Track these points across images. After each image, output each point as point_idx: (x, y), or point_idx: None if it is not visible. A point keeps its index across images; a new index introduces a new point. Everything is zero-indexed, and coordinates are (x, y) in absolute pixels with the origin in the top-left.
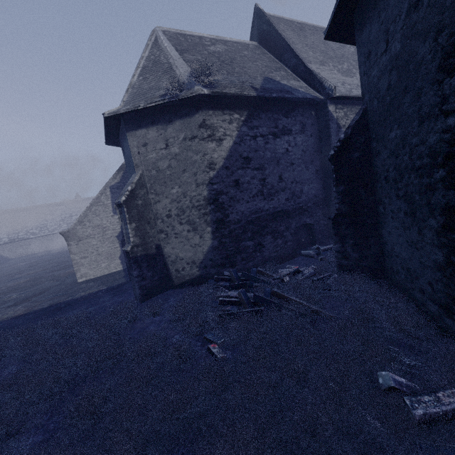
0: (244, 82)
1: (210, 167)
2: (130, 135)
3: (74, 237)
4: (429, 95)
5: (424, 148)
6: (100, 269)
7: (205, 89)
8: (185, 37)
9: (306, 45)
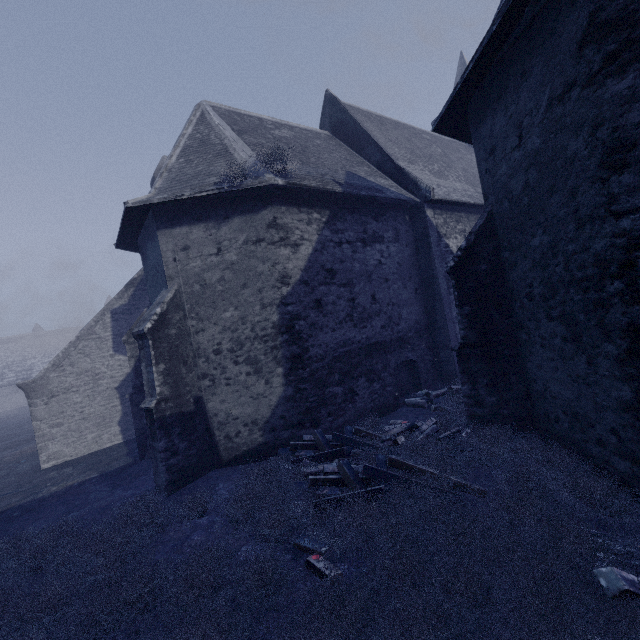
0: (324, 174)
1: (283, 281)
2: (163, 234)
3: (42, 392)
4: (588, 195)
5: (588, 256)
6: (84, 444)
7: (279, 179)
8: (241, 116)
9: (390, 140)
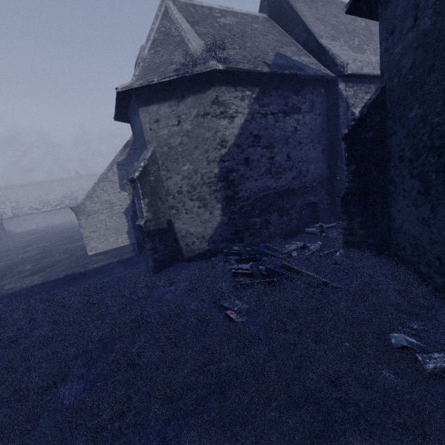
0: (256, 57)
1: (222, 144)
2: (142, 111)
3: (83, 212)
4: None
5: None
6: (109, 243)
7: (219, 65)
8: (195, 8)
9: (318, 18)
